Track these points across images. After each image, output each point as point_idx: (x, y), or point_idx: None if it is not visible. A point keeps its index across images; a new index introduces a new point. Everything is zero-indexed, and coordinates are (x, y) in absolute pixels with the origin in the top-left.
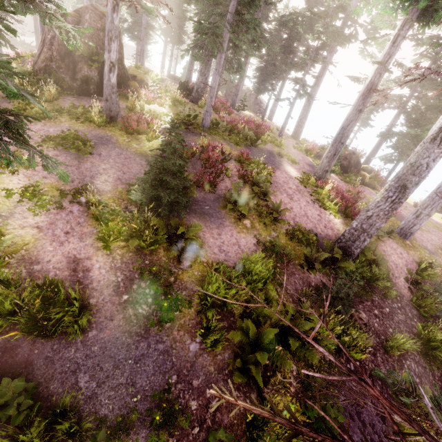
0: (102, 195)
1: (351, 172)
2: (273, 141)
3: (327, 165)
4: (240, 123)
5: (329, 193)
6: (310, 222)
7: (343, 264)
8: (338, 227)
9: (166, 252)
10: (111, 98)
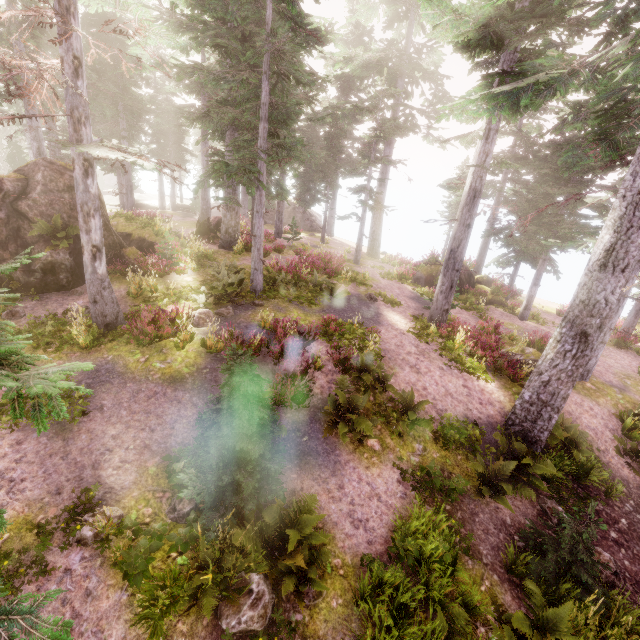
0: (122, 500)
1: (466, 291)
2: (354, 277)
3: (444, 302)
4: (304, 268)
5: (462, 344)
6: (458, 402)
7: (538, 468)
8: (497, 397)
9: (268, 579)
10: (102, 297)
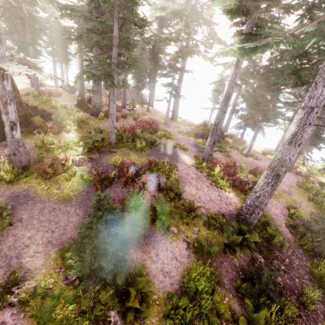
0: (36, 276)
1: (220, 141)
2: (165, 134)
3: (210, 151)
4: (138, 129)
5: (218, 173)
6: (215, 204)
7: (252, 238)
8: (234, 200)
9: (119, 312)
10: (19, 151)
